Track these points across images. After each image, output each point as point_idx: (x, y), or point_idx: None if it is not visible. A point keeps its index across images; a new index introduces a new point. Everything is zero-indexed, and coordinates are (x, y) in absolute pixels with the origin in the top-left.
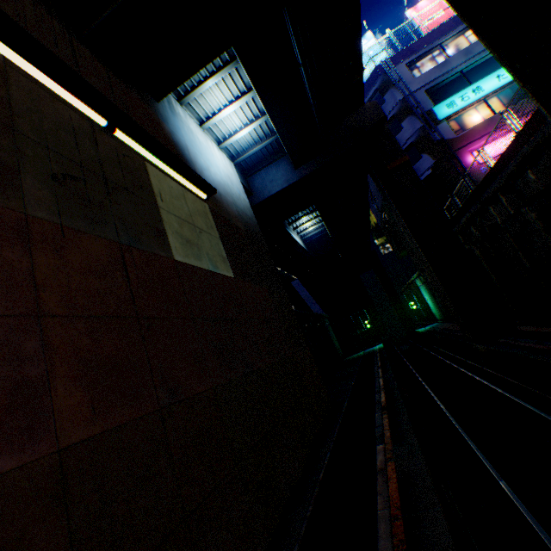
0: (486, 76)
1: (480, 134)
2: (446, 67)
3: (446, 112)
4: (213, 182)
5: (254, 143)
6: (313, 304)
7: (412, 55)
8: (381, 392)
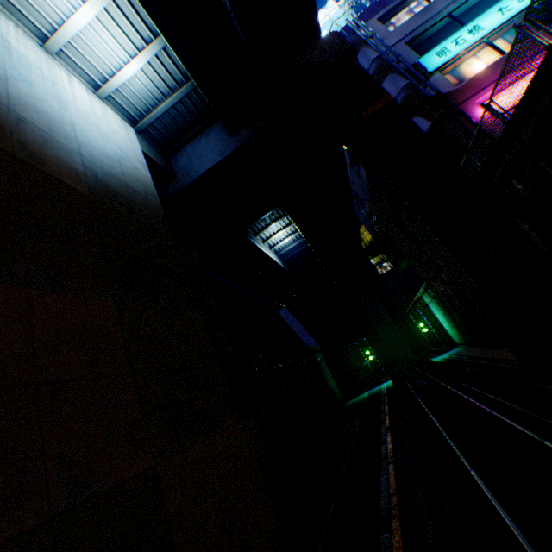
0: (484, 11)
1: (489, 80)
2: (429, 13)
3: (437, 61)
4: (5, 96)
5: (161, 95)
6: (305, 335)
7: (384, 8)
8: (394, 526)
